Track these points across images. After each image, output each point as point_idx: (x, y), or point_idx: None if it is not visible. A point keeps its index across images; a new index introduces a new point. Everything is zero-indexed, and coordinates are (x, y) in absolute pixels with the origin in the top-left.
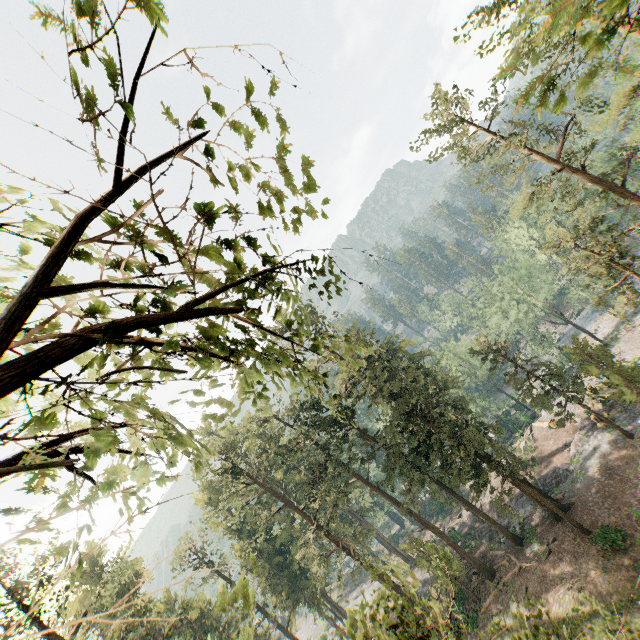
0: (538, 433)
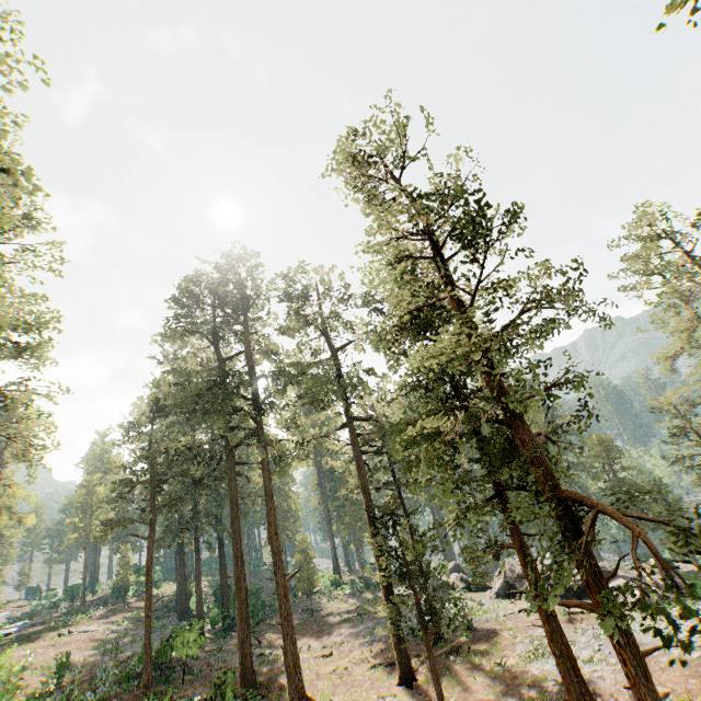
0: (644, 564)
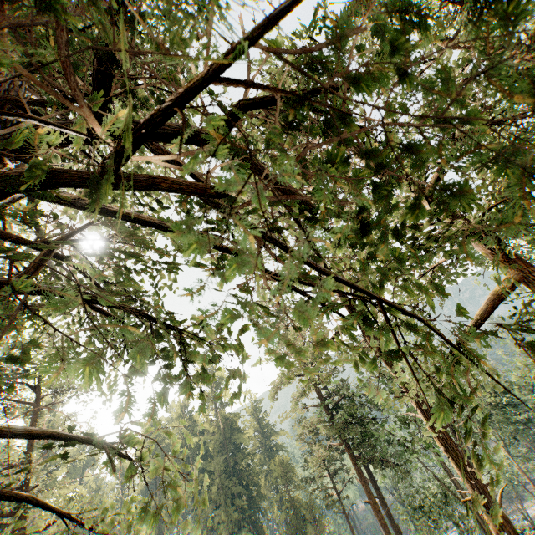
0: None
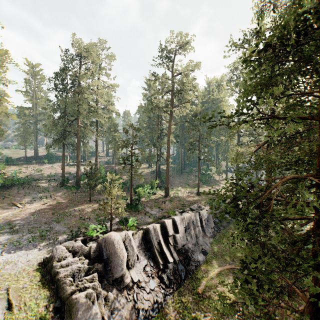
0: None
